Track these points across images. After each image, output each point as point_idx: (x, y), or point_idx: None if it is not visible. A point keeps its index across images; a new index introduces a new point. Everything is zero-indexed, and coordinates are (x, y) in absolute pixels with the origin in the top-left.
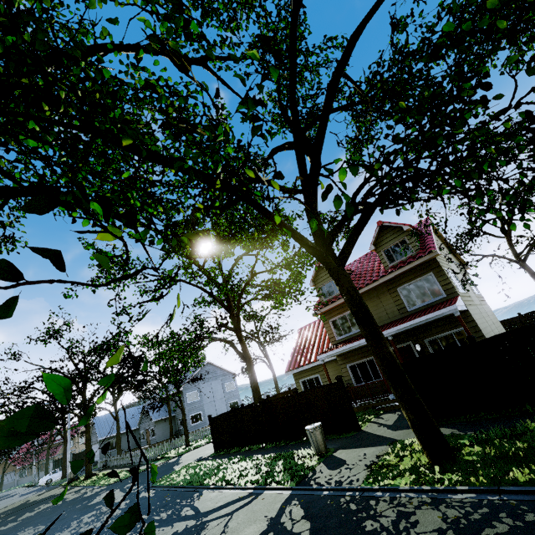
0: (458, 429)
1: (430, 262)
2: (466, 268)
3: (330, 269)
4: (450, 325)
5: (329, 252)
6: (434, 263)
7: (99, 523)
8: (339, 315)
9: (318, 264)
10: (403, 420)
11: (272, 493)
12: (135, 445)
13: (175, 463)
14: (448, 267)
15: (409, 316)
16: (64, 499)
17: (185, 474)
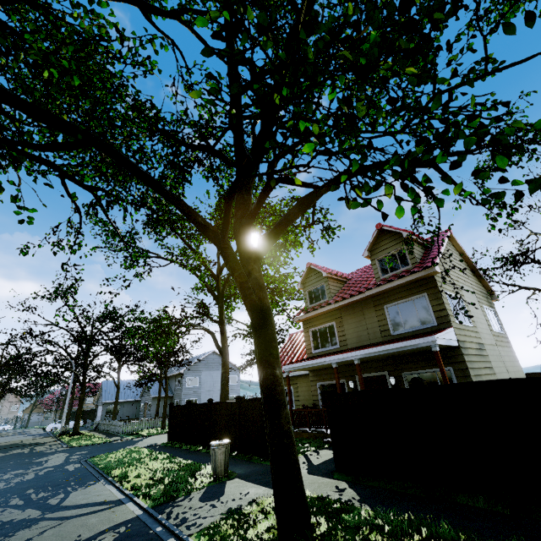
0: (362, 496)
1: (427, 280)
2: (494, 299)
3: (225, 256)
4: (434, 361)
5: (244, 238)
6: (430, 282)
7: (3, 484)
8: (320, 326)
9: (309, 265)
10: (330, 464)
11: (129, 508)
12: (134, 415)
13: (134, 443)
14: (442, 289)
15: (387, 341)
16: (34, 449)
17: (117, 457)
